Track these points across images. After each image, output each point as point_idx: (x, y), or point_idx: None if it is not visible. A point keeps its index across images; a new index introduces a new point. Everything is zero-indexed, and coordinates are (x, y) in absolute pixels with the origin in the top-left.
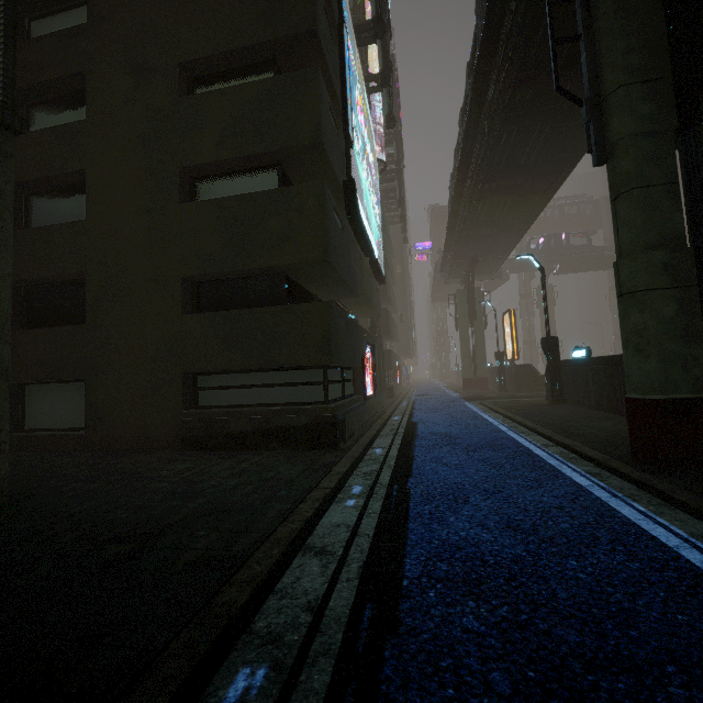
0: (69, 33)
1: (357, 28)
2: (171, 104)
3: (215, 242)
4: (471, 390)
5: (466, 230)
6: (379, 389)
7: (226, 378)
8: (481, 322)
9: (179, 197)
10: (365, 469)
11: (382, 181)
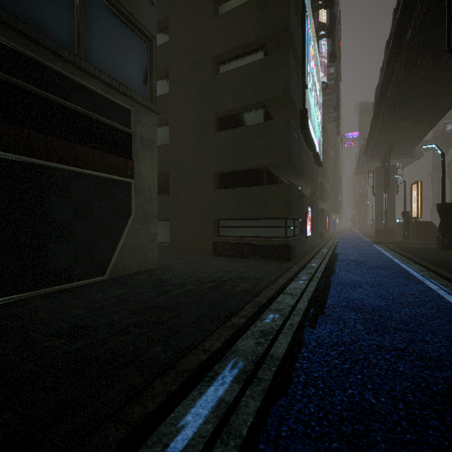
0: (161, 47)
1: None
2: (209, 80)
3: (230, 152)
4: (381, 237)
5: (385, 125)
6: (314, 232)
7: (233, 222)
8: (393, 190)
9: (213, 129)
10: (307, 271)
11: (324, 95)
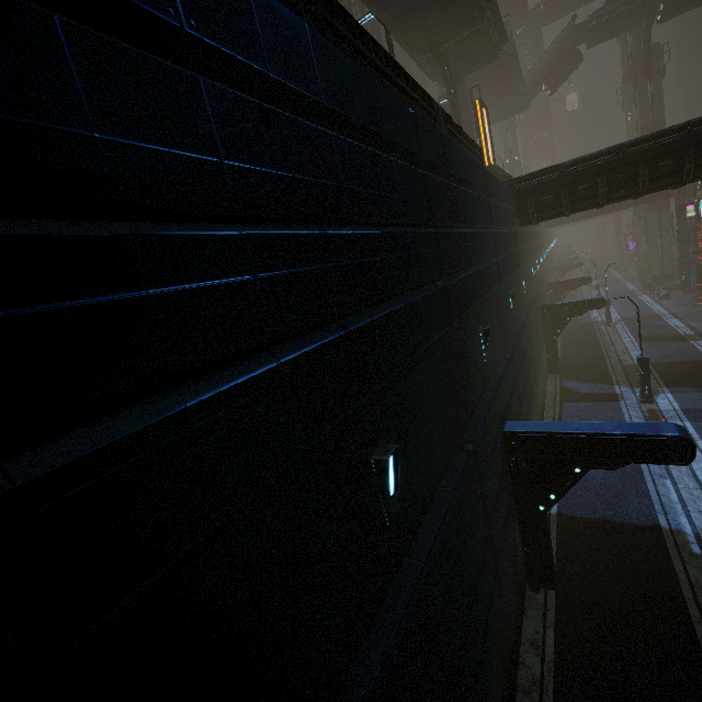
0: None
1: None
2: None
3: None
4: None
5: (383, 8)
6: None
7: None
8: (470, 131)
9: None
10: None
11: None
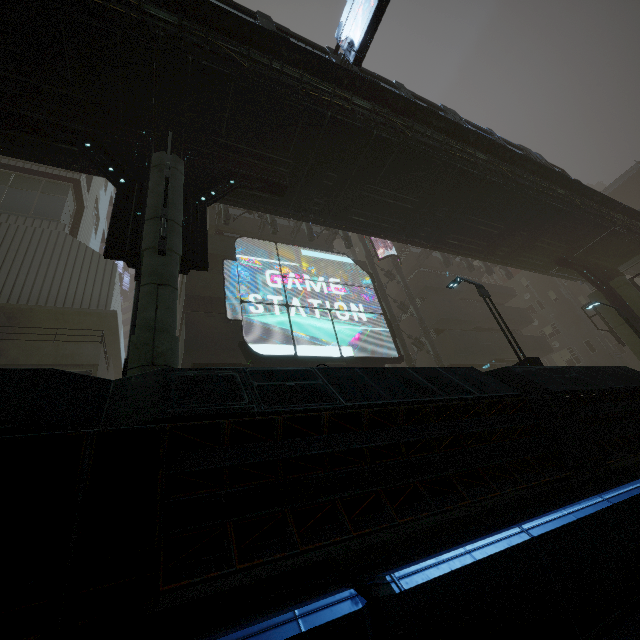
0: None
1: (295, 221)
2: None
3: None
4: None
5: (488, 255)
6: None
7: None
8: None
9: None
10: None
11: (426, 256)
